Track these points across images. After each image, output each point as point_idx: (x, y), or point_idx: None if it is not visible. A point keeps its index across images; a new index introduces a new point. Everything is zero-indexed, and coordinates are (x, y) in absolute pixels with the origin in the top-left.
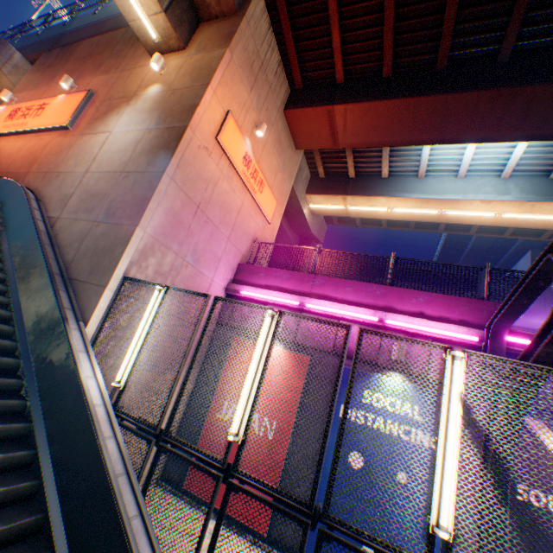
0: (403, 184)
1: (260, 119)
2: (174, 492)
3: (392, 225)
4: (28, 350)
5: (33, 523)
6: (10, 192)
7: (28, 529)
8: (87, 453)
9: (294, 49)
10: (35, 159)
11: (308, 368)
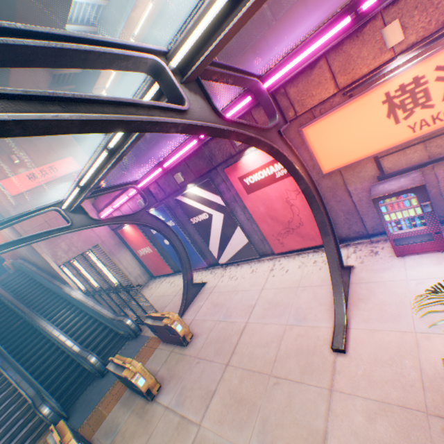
0: None
1: (8, 152)
2: (155, 278)
3: (147, 41)
4: (67, 297)
5: (94, 319)
6: (20, 265)
7: (94, 320)
8: (88, 306)
9: None
10: None
11: (138, 226)
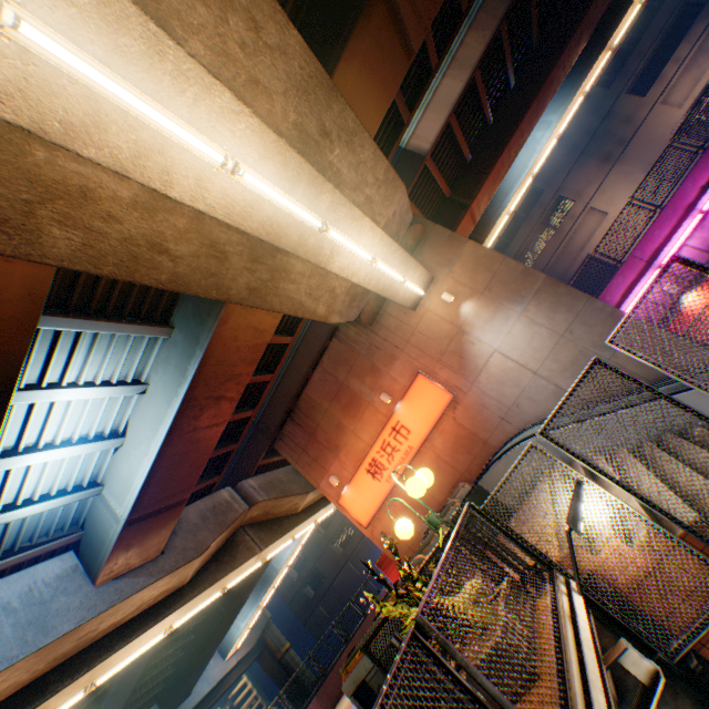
0: (497, 194)
1: None
2: None
3: None
4: None
5: None
6: None
7: None
8: None
9: (421, 215)
10: (468, 437)
11: None
